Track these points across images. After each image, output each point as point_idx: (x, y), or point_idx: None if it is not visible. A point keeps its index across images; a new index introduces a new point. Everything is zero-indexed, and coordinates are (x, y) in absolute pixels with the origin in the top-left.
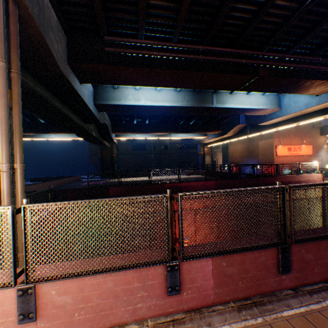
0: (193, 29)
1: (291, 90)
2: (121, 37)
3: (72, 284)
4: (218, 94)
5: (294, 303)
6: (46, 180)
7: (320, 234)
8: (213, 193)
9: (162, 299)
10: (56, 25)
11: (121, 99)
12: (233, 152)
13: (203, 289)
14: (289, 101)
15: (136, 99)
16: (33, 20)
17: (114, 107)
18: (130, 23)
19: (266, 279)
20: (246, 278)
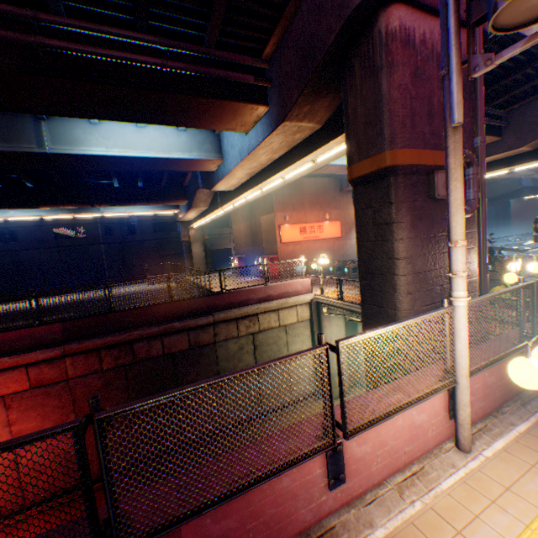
0: None
1: (168, 119)
2: None
3: None
4: (57, 122)
5: None
6: None
7: None
8: None
9: None
10: None
11: None
12: (238, 236)
13: None
14: (228, 144)
15: None
16: None
17: None
18: None
19: None
20: None
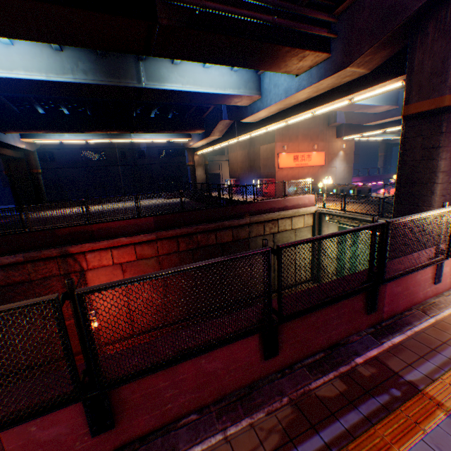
0: None
1: (250, 63)
2: None
3: None
4: (150, 62)
5: None
6: None
7: None
8: None
9: None
10: None
11: None
12: (234, 162)
13: None
14: (270, 83)
15: None
16: None
17: None
18: None
19: None
20: None
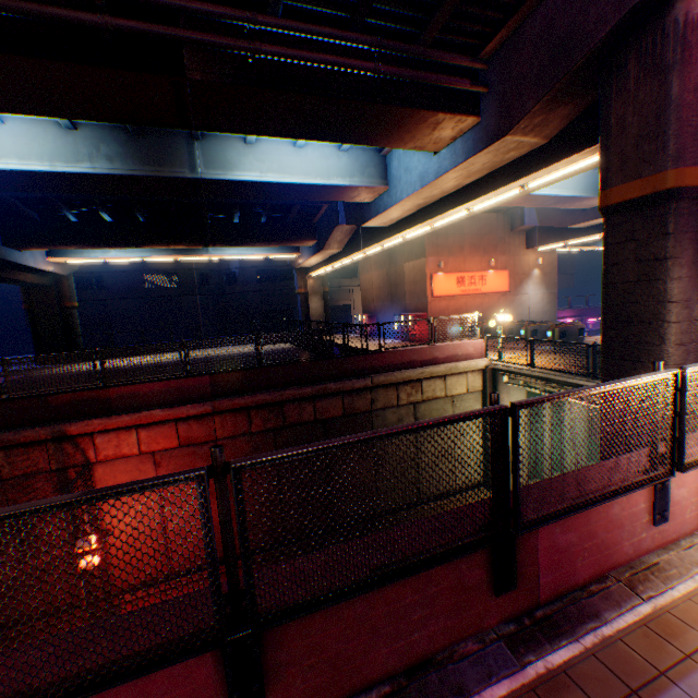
0: None
1: (353, 136)
2: None
3: None
4: (210, 142)
5: None
6: None
7: None
8: None
9: None
10: None
11: None
12: (368, 288)
13: None
14: (399, 167)
15: None
16: None
17: None
18: None
19: None
20: None
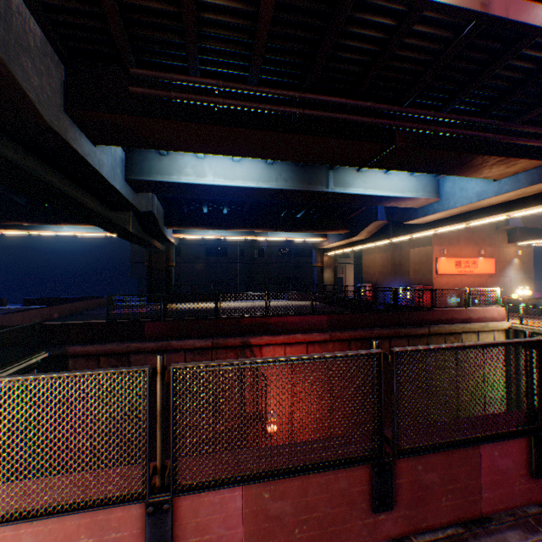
0: (284, 64)
1: (452, 171)
2: (161, 70)
3: None
4: (338, 171)
5: None
6: (52, 303)
7: (447, 438)
8: (244, 365)
9: None
10: (40, 46)
11: (172, 173)
12: (370, 265)
13: None
14: (453, 187)
15: (199, 173)
16: None
17: (160, 185)
18: (175, 48)
19: (349, 521)
20: (310, 520)
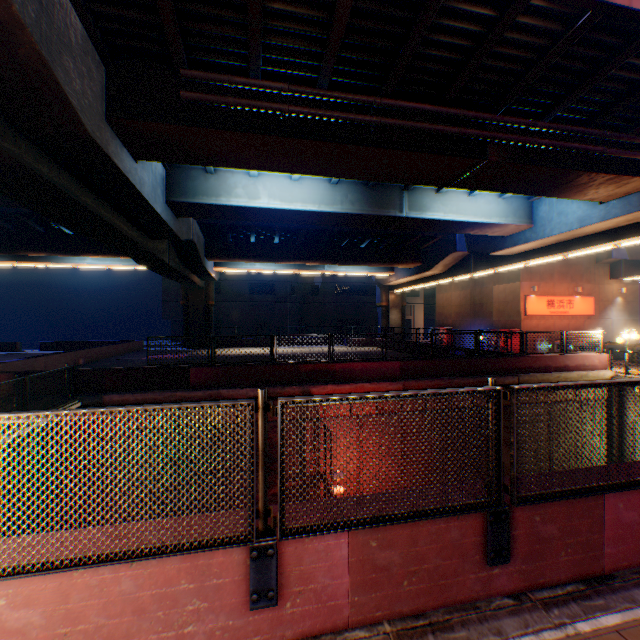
0: (360, 63)
1: (551, 191)
2: (216, 71)
3: (44, 584)
4: (413, 192)
5: (513, 626)
6: (74, 348)
7: (570, 486)
8: (353, 401)
9: (240, 616)
10: (81, 43)
11: (220, 194)
12: (444, 305)
13: (328, 595)
14: (549, 211)
15: (251, 195)
16: (23, 30)
17: (206, 209)
18: (233, 45)
19: (461, 574)
20: (420, 572)
